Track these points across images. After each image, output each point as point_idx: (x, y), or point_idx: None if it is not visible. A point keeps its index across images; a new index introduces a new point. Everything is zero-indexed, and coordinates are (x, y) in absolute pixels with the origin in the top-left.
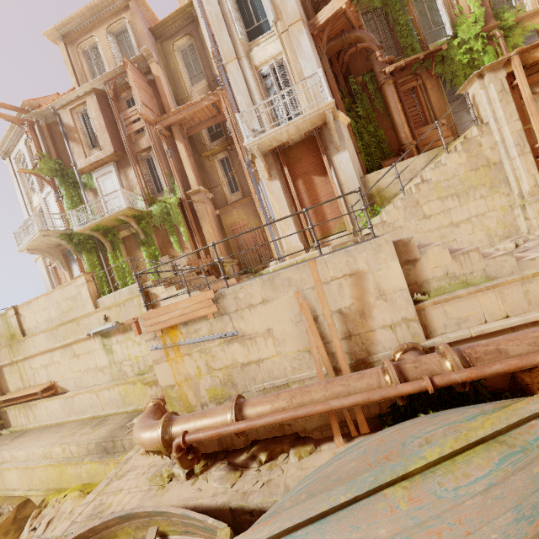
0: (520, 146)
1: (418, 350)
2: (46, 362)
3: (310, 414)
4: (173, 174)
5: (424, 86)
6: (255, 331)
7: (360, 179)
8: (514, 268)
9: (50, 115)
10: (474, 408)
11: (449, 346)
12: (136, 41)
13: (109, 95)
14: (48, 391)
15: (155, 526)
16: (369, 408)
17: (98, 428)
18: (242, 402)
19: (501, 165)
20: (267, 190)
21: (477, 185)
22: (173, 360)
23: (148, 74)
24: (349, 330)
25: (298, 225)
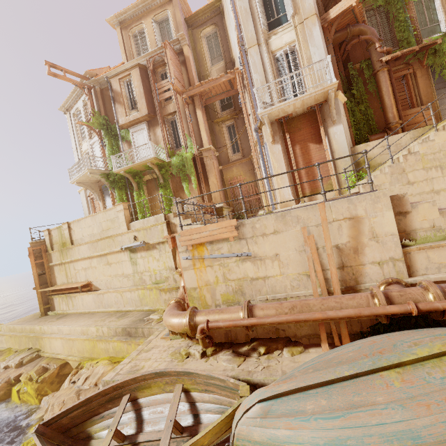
0: None
1: (401, 284)
2: (86, 266)
3: (309, 319)
4: (191, 134)
5: (415, 74)
6: (265, 254)
7: (350, 149)
8: None
9: (103, 83)
10: None
11: (432, 282)
12: (174, 28)
13: (149, 69)
14: (85, 287)
15: (181, 384)
16: (351, 325)
17: (122, 318)
18: (251, 305)
19: None
20: (269, 152)
21: None
22: (198, 268)
23: (180, 54)
24: (343, 262)
25: (292, 182)
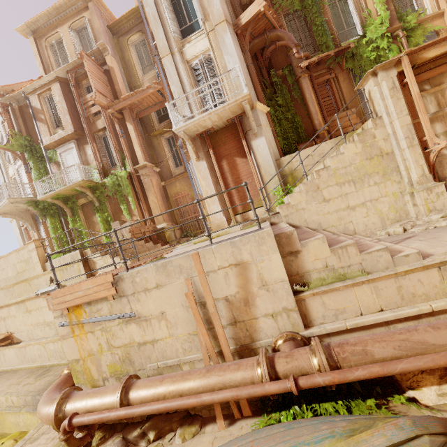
0: (410, 138)
1: (296, 340)
2: (5, 315)
3: (183, 407)
4: (124, 151)
5: (337, 79)
6: (150, 313)
7: (276, 162)
8: (389, 263)
9: (21, 99)
10: (327, 425)
11: (319, 343)
12: (94, 37)
13: (71, 83)
14: (5, 340)
15: None
16: None
17: (40, 379)
18: (131, 384)
19: (393, 155)
20: (195, 169)
21: (372, 173)
22: (78, 336)
23: (104, 65)
24: (235, 317)
25: (222, 200)
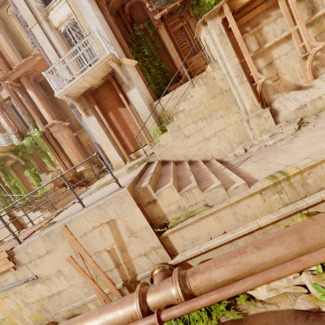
0: (240, 76)
1: (165, 270)
2: None
3: None
4: (32, 115)
5: (189, 25)
6: (49, 273)
7: (150, 106)
8: (225, 196)
9: None
10: None
11: (177, 277)
12: None
13: None
14: None
15: None
16: None
17: None
18: None
19: (230, 91)
20: (88, 124)
21: (217, 109)
22: None
23: None
24: (116, 262)
25: (116, 145)
